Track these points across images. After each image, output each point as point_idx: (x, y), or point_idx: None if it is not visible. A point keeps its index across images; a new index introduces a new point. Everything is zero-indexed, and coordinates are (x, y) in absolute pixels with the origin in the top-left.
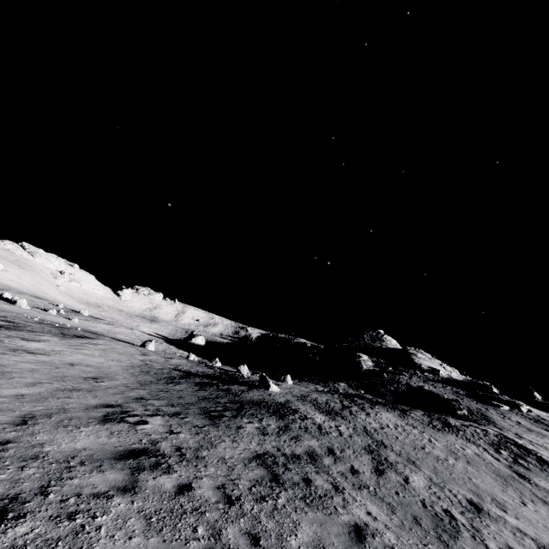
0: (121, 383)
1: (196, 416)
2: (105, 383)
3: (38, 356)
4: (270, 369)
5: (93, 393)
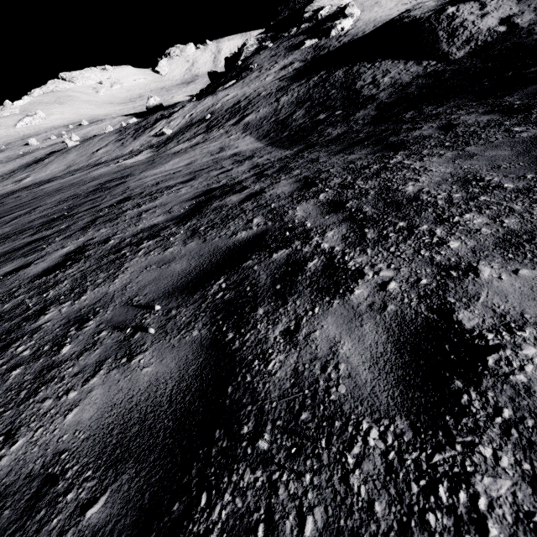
0: None
1: None
2: None
3: None
4: None
5: None
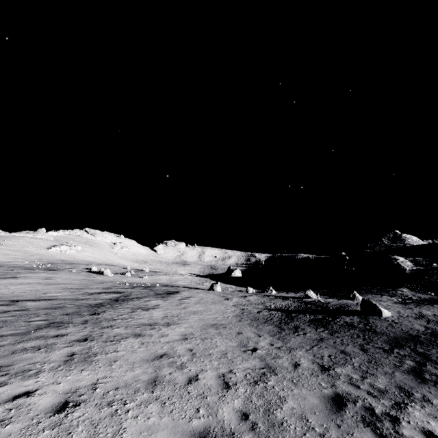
0: (268, 345)
1: (428, 389)
2: (260, 351)
3: (172, 328)
4: (311, 286)
5: (281, 375)
